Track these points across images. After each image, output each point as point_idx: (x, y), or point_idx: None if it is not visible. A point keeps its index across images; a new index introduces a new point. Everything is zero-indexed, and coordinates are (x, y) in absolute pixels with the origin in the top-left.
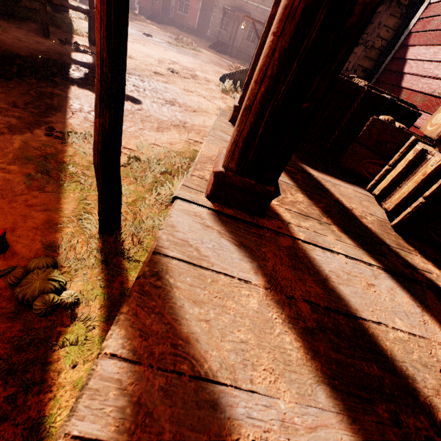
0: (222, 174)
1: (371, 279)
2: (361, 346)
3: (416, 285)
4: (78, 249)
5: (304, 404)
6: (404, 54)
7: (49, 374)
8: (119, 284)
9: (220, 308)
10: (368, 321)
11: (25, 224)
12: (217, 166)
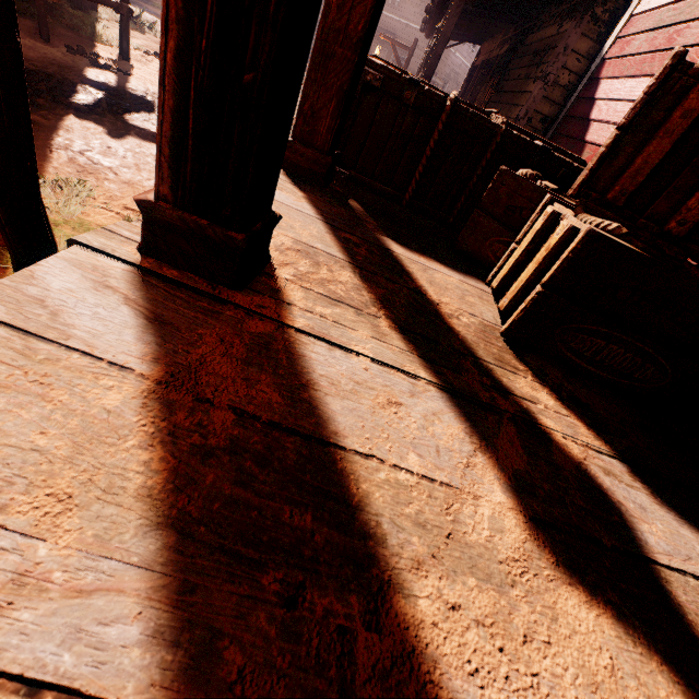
0: (147, 204)
1: (401, 396)
2: (303, 483)
3: (490, 415)
4: None
5: (98, 554)
6: (593, 91)
7: None
8: None
9: (29, 397)
10: (347, 451)
11: None
12: (147, 193)
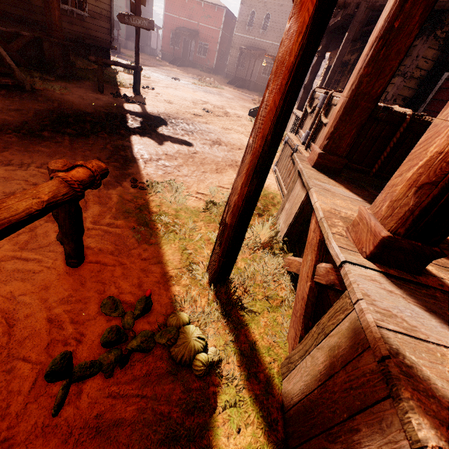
0: (392, 239)
1: None
2: None
3: None
4: (197, 302)
5: None
6: None
7: (222, 440)
8: (244, 337)
9: None
10: None
11: (148, 279)
12: (381, 230)
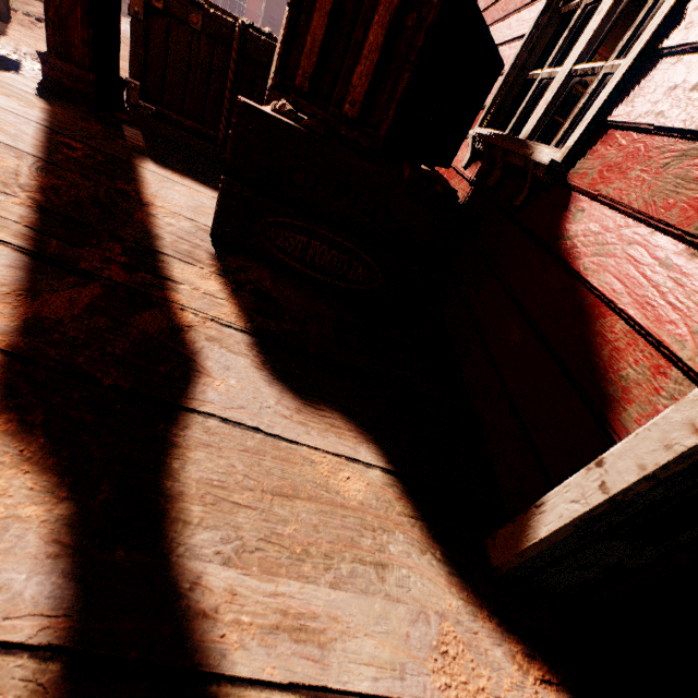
0: None
1: None
2: None
3: (75, 278)
4: None
5: None
6: None
7: None
8: None
9: None
10: None
11: None
12: None
